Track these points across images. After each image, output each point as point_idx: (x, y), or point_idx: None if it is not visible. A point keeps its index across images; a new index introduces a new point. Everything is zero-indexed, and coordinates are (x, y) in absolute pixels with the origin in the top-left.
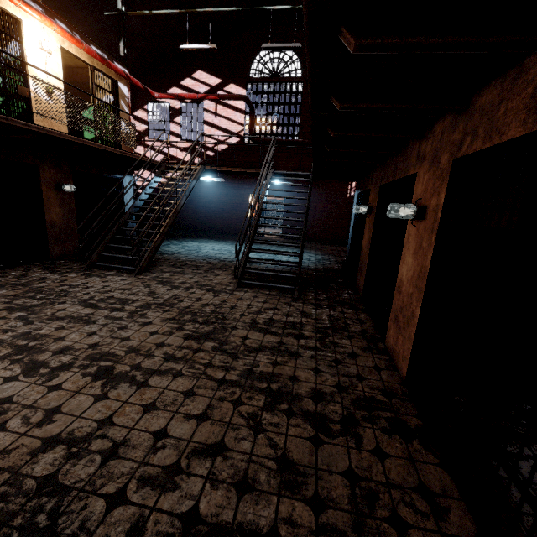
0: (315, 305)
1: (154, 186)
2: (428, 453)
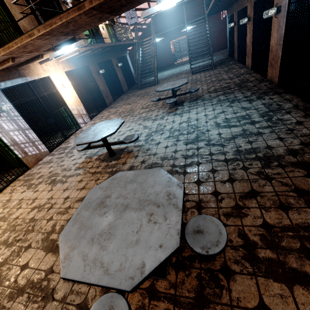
0: (221, 68)
1: (141, 53)
2: (254, 74)
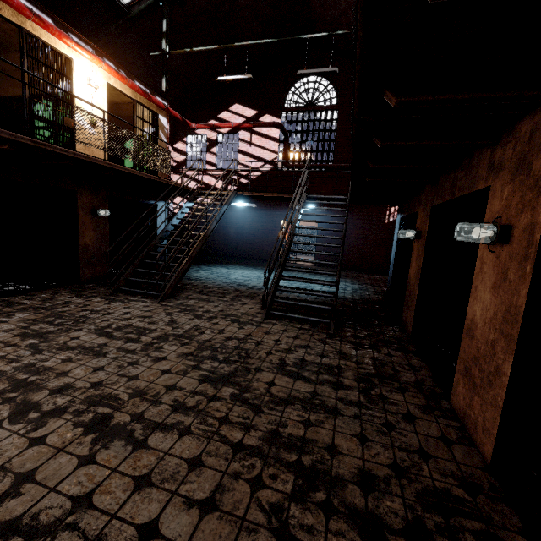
0: (354, 344)
1: (186, 211)
2: None
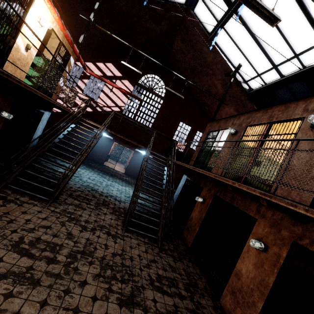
0: (172, 257)
1: (69, 129)
2: None
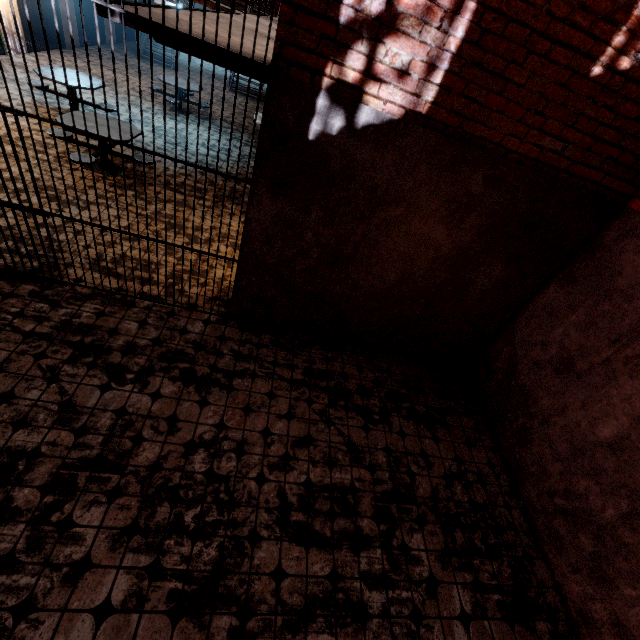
0: None
1: None
2: None
